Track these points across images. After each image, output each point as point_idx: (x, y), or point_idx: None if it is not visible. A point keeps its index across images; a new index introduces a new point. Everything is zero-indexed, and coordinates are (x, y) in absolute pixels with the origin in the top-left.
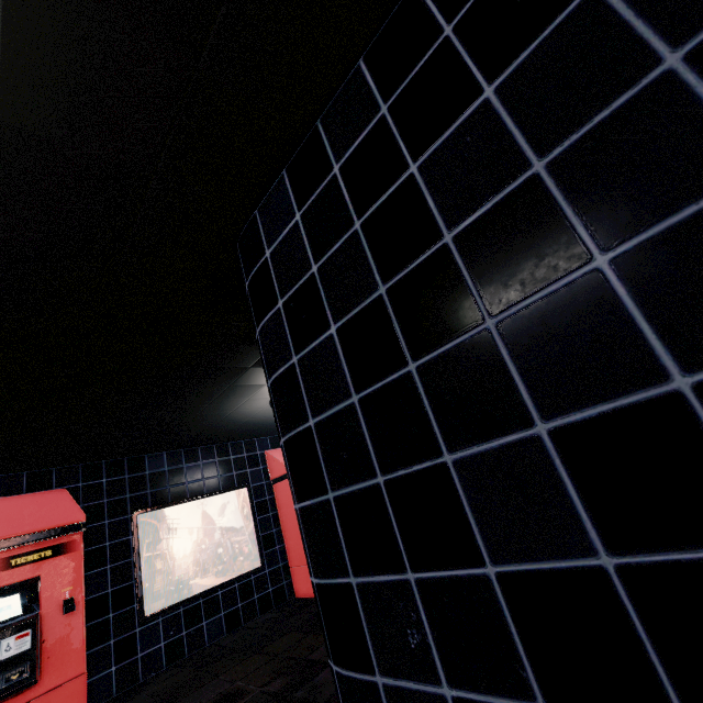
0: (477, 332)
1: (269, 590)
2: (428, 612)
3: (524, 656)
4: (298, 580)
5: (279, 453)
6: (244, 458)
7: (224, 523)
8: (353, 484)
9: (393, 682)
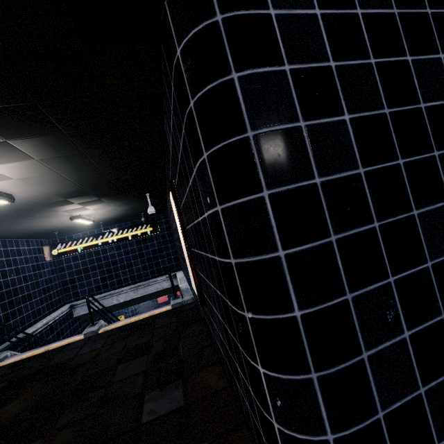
0: (431, 155)
1: None
2: (400, 296)
3: (439, 297)
4: None
5: None
6: None
7: None
8: (355, 229)
9: (375, 350)
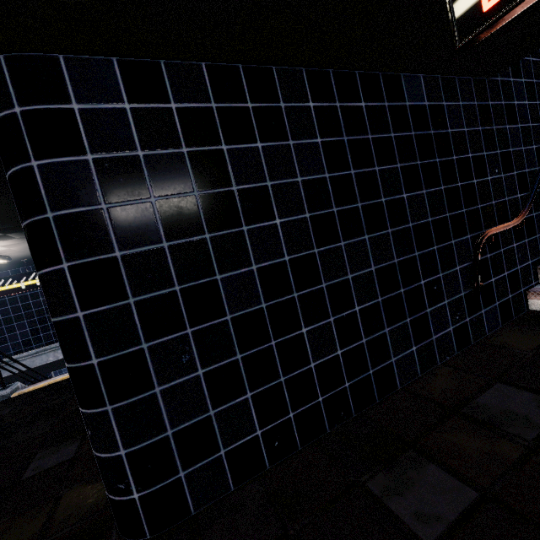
0: (239, 230)
1: None
2: (197, 343)
3: (236, 342)
4: None
5: None
6: None
7: None
8: (155, 292)
9: (169, 385)
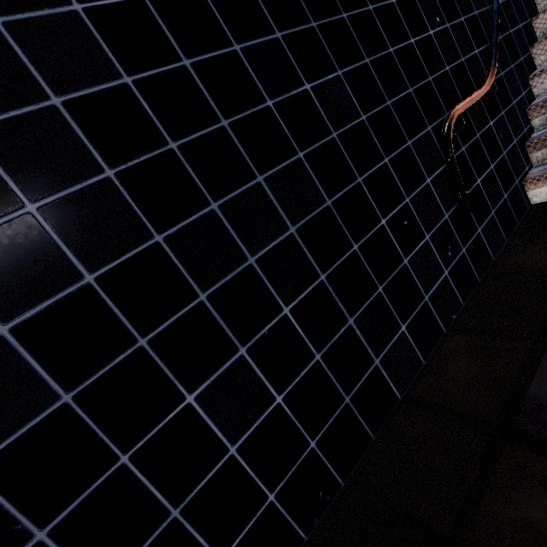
0: None
1: None
2: None
3: (17, 512)
4: None
5: None
6: None
7: None
8: None
9: None
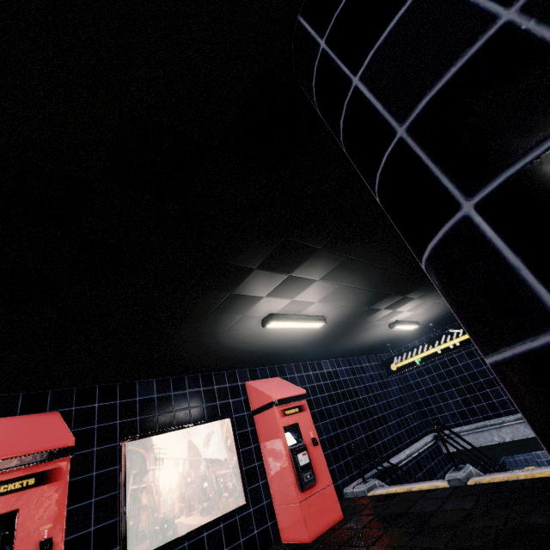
0: None
1: (254, 532)
2: None
3: None
4: (283, 521)
5: (259, 383)
6: (226, 388)
7: (209, 454)
8: None
9: None
